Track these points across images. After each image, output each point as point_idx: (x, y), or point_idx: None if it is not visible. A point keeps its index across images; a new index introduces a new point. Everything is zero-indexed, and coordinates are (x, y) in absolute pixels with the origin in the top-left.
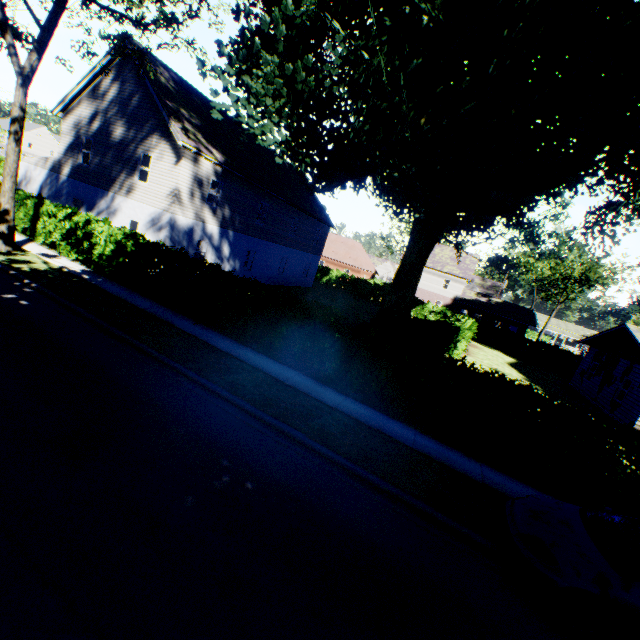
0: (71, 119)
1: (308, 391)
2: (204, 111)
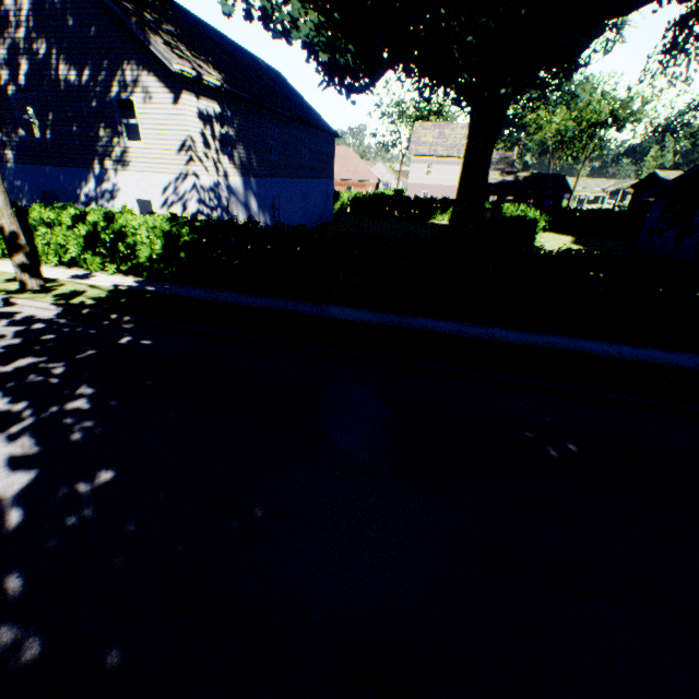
0: None
1: (489, 338)
2: (158, 6)
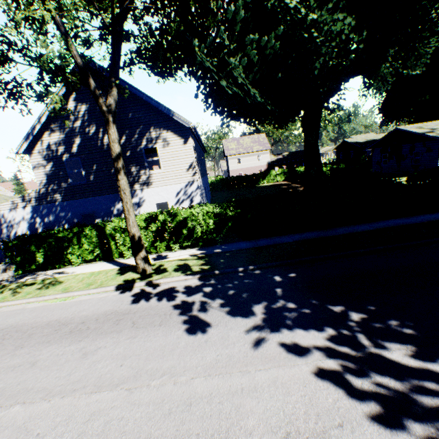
0: (39, 150)
1: (435, 219)
2: None
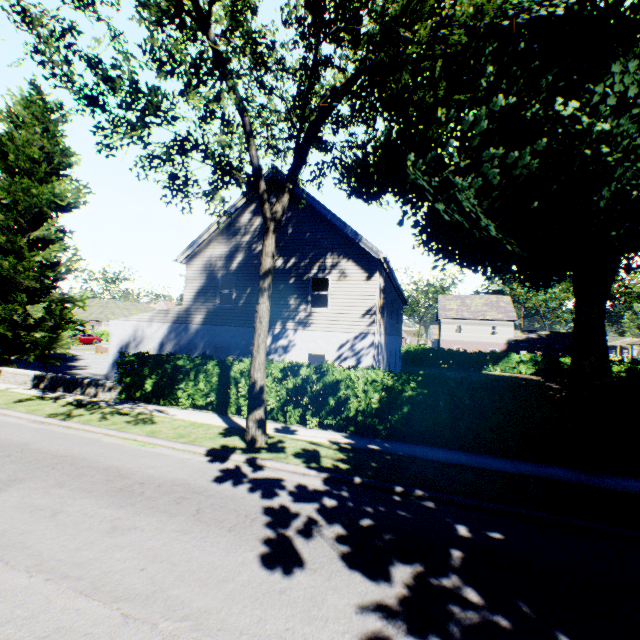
0: (198, 262)
1: None
2: None
